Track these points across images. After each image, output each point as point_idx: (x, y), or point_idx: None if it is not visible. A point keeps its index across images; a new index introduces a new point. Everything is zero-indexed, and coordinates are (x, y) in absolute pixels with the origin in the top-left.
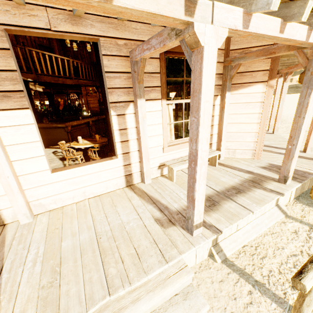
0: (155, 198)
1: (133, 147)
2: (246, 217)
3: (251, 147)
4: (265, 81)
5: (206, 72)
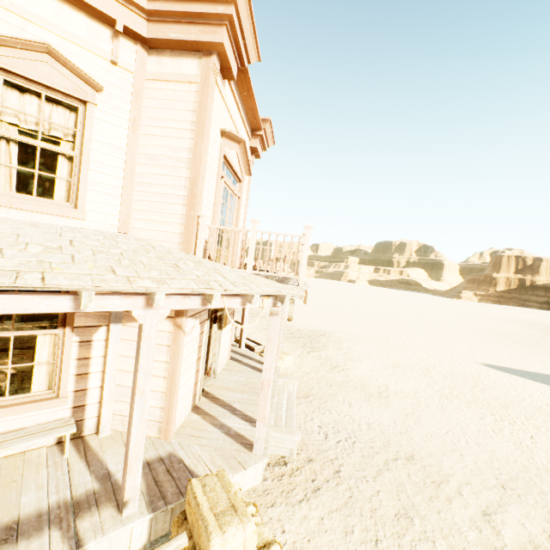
0: None
1: None
2: None
3: (157, 416)
4: (173, 317)
5: None
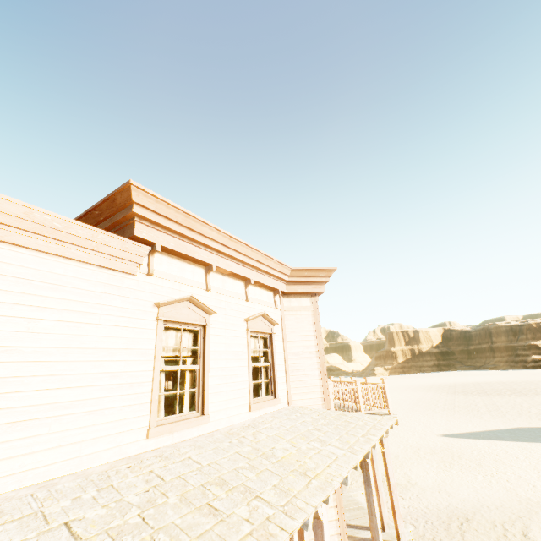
0: None
1: None
2: None
3: None
4: None
5: (326, 536)
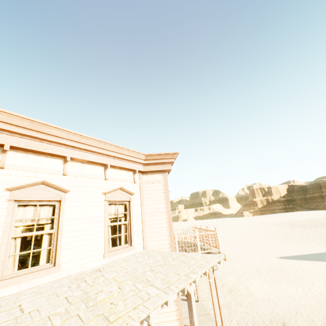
0: None
1: None
2: None
3: None
4: None
5: None
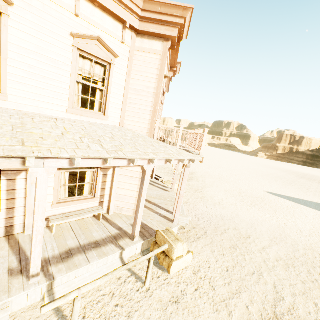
0: (24, 250)
1: (20, 203)
2: (83, 268)
3: (133, 207)
4: None
5: (39, 187)
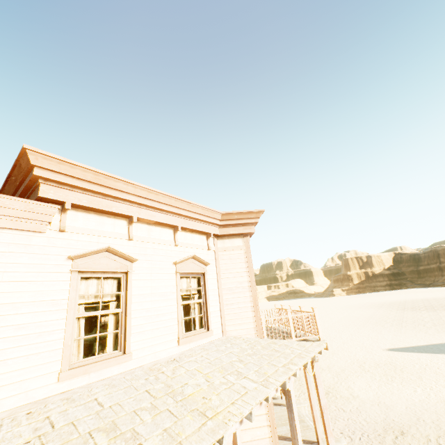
0: None
1: None
2: None
3: None
4: None
5: None
